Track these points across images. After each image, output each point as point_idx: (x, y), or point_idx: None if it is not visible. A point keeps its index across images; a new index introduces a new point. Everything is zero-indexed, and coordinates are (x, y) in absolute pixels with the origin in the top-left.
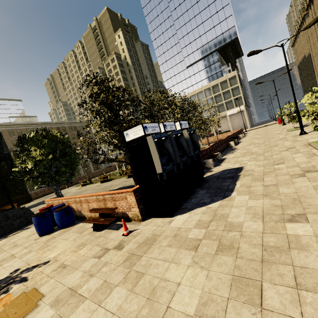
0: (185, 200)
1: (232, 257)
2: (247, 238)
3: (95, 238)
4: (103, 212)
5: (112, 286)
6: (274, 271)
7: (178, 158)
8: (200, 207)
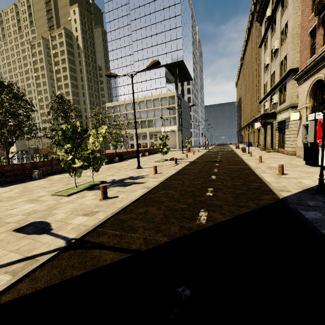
0: None
1: None
2: None
3: None
4: None
5: None
6: None
7: None
8: None
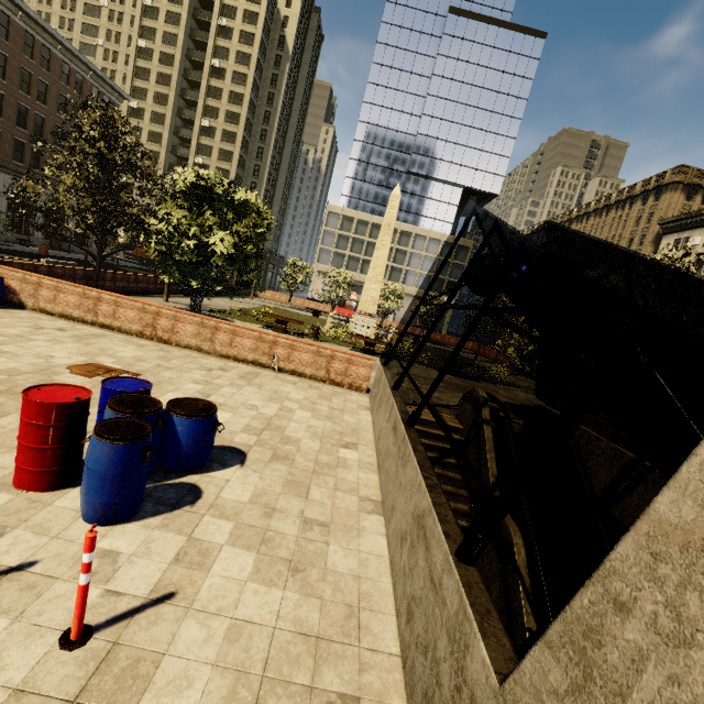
0: None
1: None
2: None
3: None
4: None
5: None
6: None
7: None
8: None
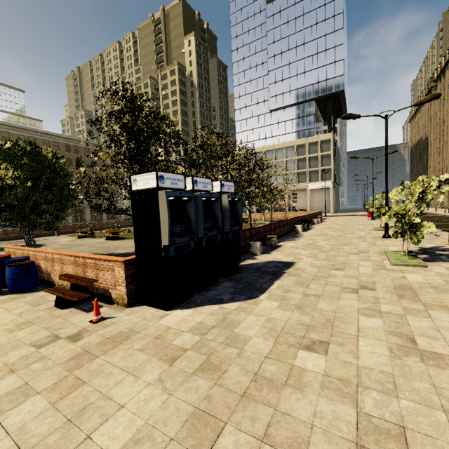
0: (199, 290)
1: (210, 383)
2: (244, 360)
3: (50, 318)
4: (76, 283)
5: (31, 393)
6: (249, 411)
7: (202, 231)
8: (212, 305)
